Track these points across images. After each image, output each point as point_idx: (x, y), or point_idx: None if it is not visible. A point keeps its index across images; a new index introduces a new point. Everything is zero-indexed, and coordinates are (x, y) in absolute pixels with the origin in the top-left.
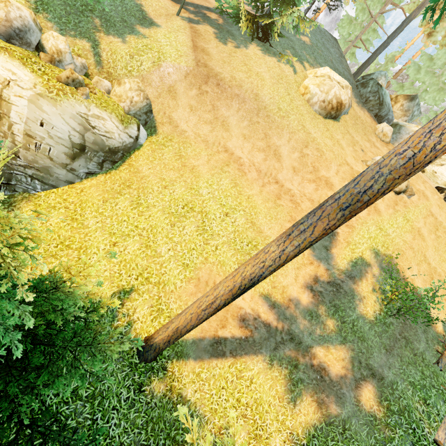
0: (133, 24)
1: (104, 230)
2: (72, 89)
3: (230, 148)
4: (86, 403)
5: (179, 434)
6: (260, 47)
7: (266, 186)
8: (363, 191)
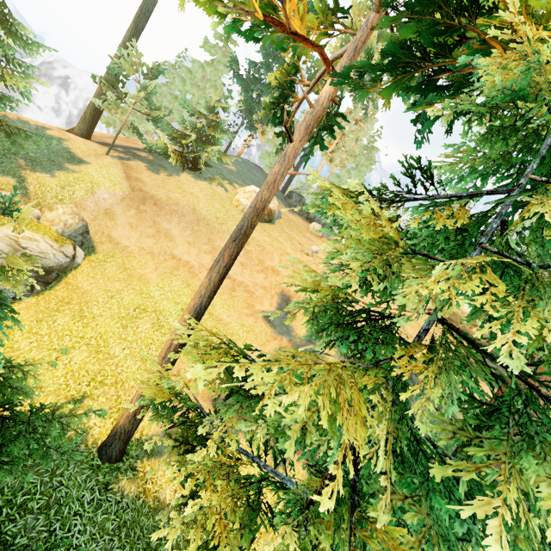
0: (61, 163)
1: (41, 348)
2: (0, 216)
3: (177, 254)
4: (39, 515)
5: (162, 545)
6: (192, 174)
7: None
8: (241, 228)
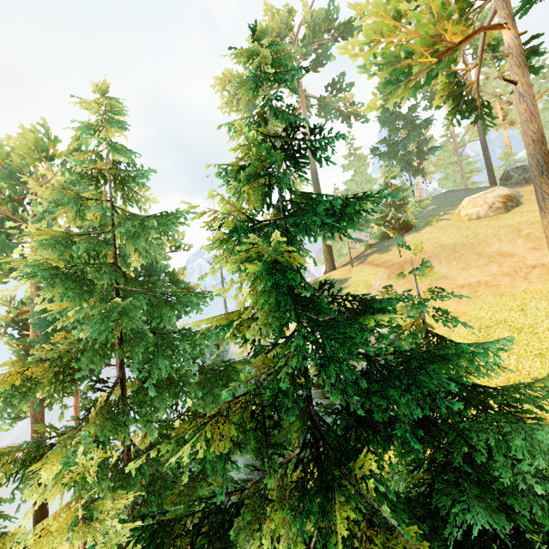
0: (339, 287)
1: None
2: None
3: (462, 283)
4: None
5: None
6: (411, 233)
7: (528, 276)
8: (537, 163)
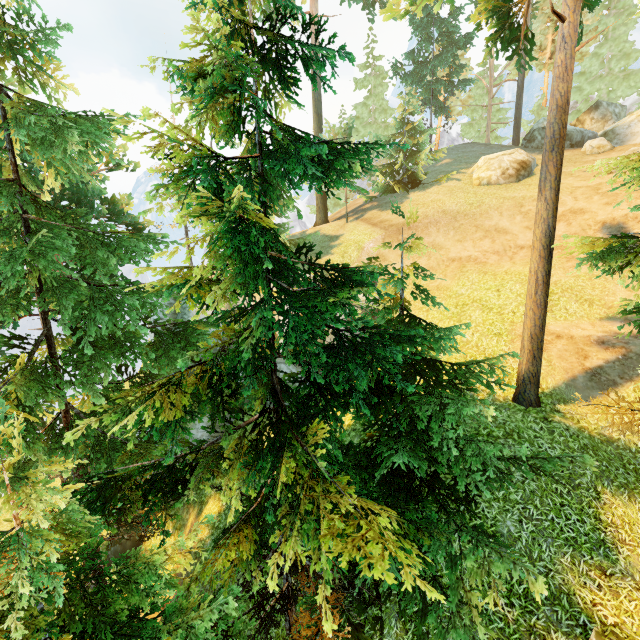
0: (328, 245)
1: None
2: None
3: (454, 256)
4: (506, 439)
5: (639, 469)
6: (417, 190)
7: (514, 257)
8: (552, 136)
